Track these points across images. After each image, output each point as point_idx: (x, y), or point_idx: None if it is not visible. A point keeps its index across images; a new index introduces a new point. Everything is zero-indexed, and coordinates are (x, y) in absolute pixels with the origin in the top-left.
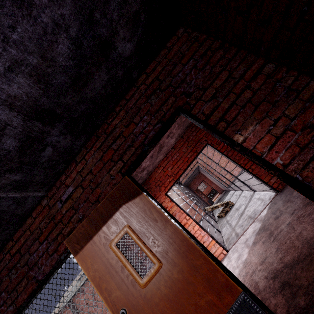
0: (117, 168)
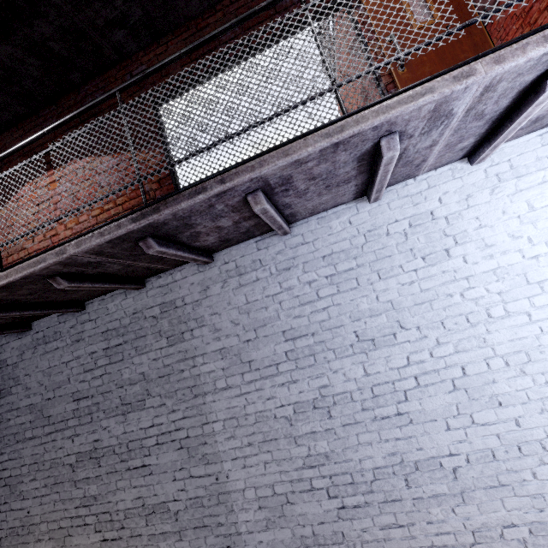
0: None
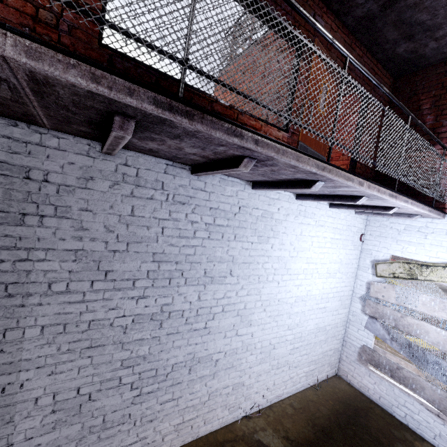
0: (340, 63)
